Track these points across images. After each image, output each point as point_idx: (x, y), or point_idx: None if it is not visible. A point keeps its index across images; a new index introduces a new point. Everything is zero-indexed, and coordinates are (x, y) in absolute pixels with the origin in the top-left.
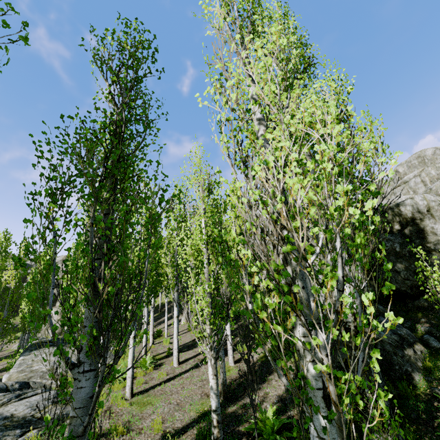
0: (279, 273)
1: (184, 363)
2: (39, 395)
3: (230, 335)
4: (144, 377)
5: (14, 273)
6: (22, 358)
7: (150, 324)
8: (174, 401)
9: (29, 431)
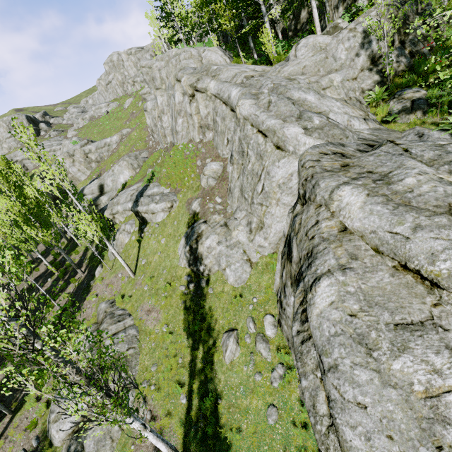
0: None
1: None
2: None
3: None
4: None
5: None
6: None
7: None
8: None
9: None
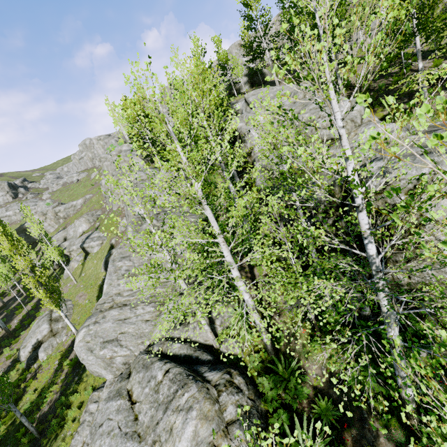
0: None
1: None
2: None
3: None
4: None
5: None
6: None
7: None
8: None
9: None
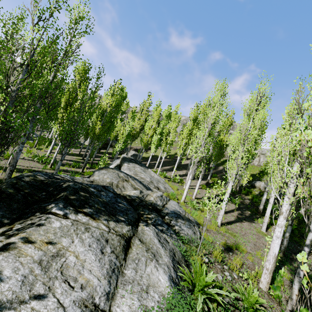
0: (254, 176)
1: (226, 214)
2: (172, 201)
3: (269, 214)
4: (209, 213)
5: (111, 102)
6: (126, 165)
7: (173, 172)
8: (251, 242)
9: (194, 226)
